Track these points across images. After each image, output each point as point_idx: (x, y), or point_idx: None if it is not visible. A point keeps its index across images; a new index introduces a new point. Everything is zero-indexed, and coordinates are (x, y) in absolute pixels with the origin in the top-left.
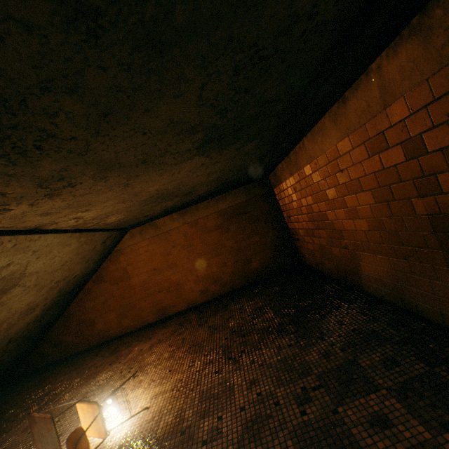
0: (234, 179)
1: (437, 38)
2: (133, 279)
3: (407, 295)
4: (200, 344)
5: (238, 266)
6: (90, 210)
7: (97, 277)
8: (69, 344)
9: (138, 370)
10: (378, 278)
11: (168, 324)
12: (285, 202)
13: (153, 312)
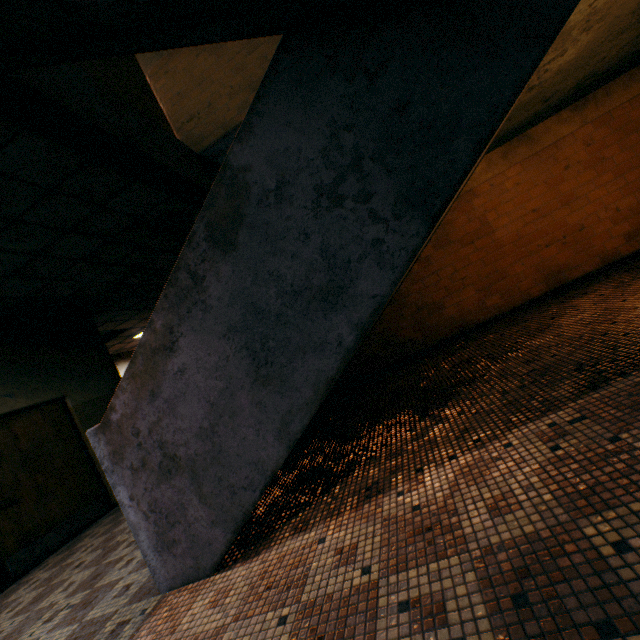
0: None
1: None
2: (497, 233)
3: None
4: None
5: None
6: None
7: (438, 238)
8: (405, 341)
9: None
10: None
11: (585, 285)
12: None
13: (537, 281)
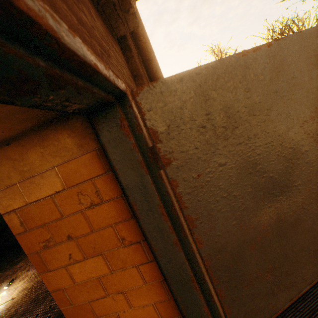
0: None
1: None
2: None
3: None
4: None
5: None
6: None
7: None
8: None
9: (33, 265)
10: None
11: None
12: None
13: None
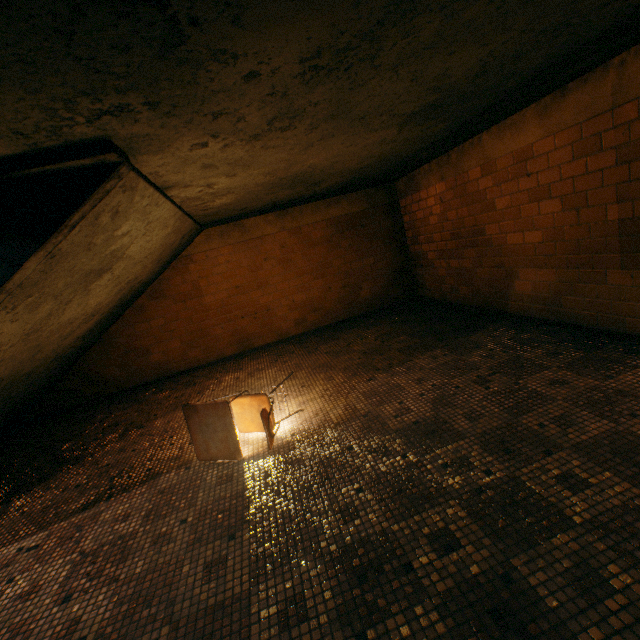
0: (368, 175)
1: None
2: (207, 298)
3: (565, 306)
4: (327, 365)
5: (345, 293)
6: (233, 177)
7: (155, 291)
8: (109, 379)
9: (253, 392)
10: (533, 295)
11: (256, 356)
12: (415, 217)
13: (232, 343)
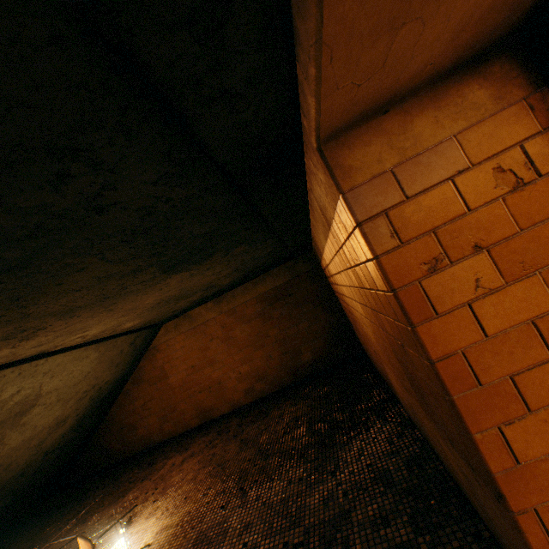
0: (262, 263)
1: (321, 185)
2: (172, 378)
3: (422, 428)
4: (225, 464)
5: (286, 359)
6: (90, 330)
7: (135, 377)
8: (112, 450)
9: (161, 493)
10: (402, 398)
11: (208, 430)
12: (330, 281)
13: (195, 415)
